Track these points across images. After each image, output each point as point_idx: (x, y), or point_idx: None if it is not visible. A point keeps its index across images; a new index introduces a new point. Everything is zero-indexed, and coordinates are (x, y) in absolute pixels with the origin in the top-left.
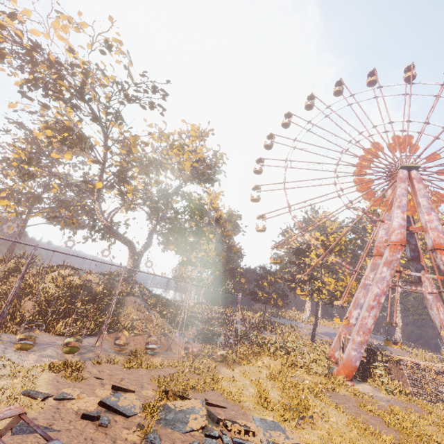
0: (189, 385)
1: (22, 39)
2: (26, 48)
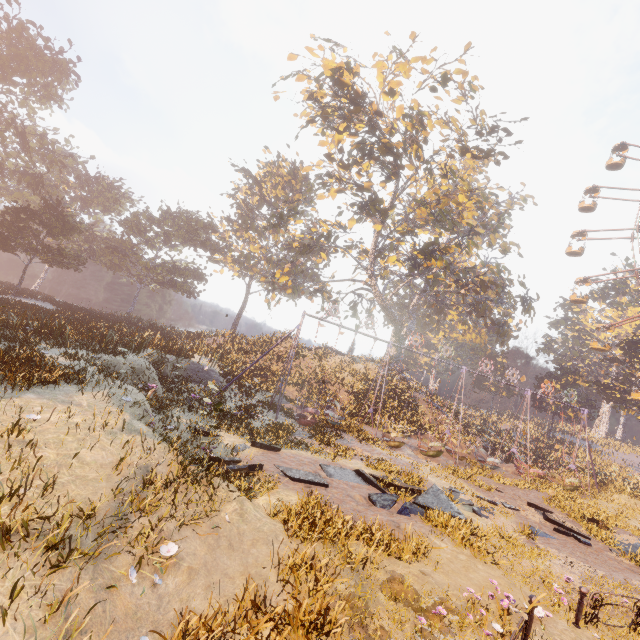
0: (593, 516)
1: (358, 96)
2: (355, 105)
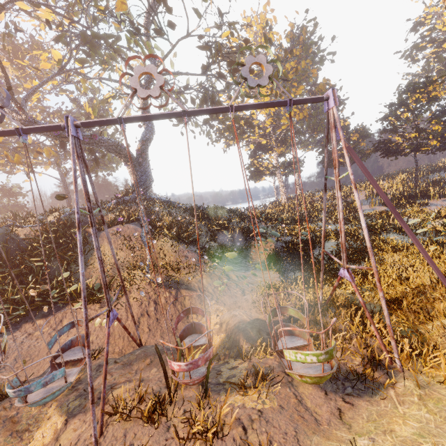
0: None
1: None
2: None
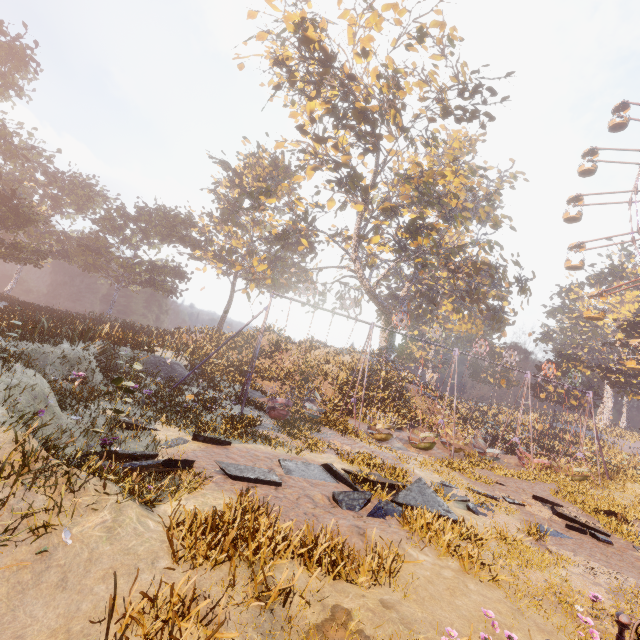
0: (609, 508)
1: (326, 54)
2: (324, 66)
